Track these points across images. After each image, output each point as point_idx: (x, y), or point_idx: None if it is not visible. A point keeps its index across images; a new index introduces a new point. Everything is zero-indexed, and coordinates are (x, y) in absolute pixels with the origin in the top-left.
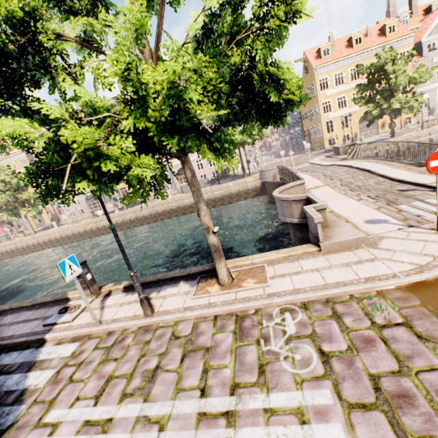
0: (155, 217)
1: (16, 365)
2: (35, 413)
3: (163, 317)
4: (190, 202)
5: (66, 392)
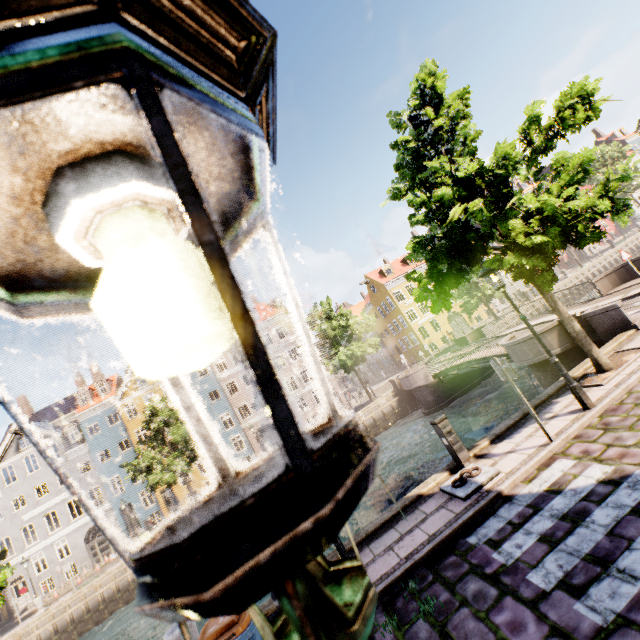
0: None
1: (524, 510)
2: None
3: (611, 396)
4: None
5: None
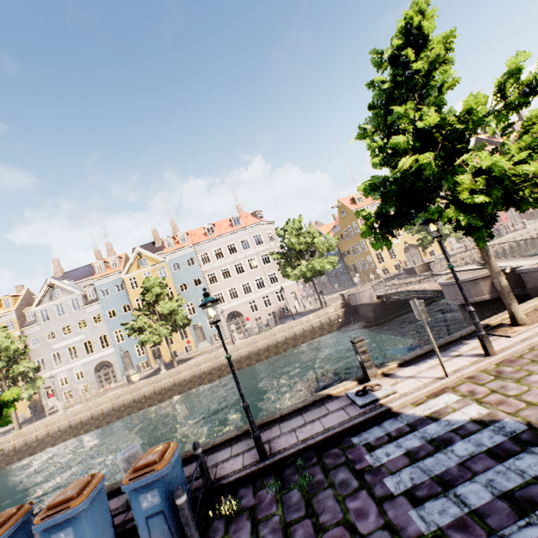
0: (220, 371)
1: (403, 427)
2: (535, 412)
3: (513, 348)
4: (265, 344)
5: (531, 397)
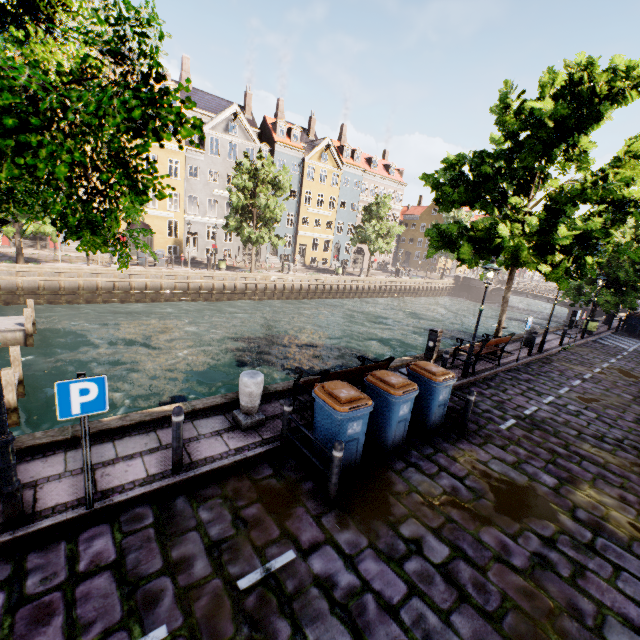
0: (392, 293)
1: None
2: None
3: None
4: (417, 287)
5: None
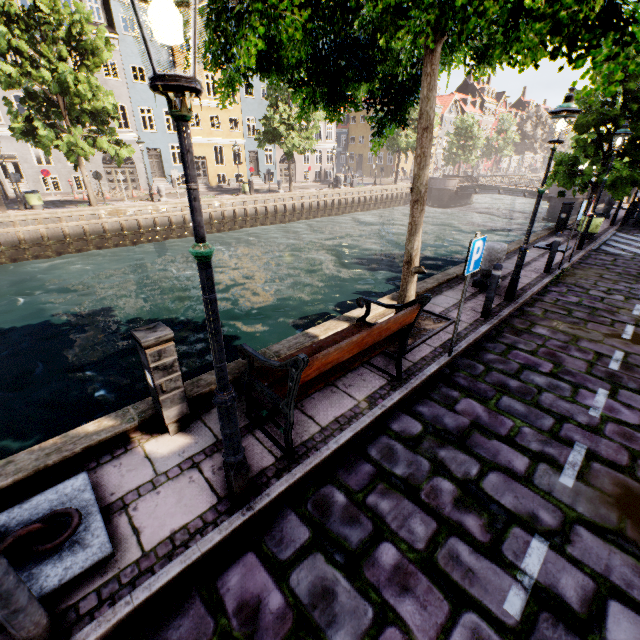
0: (329, 210)
1: None
2: None
3: None
4: (363, 198)
5: None
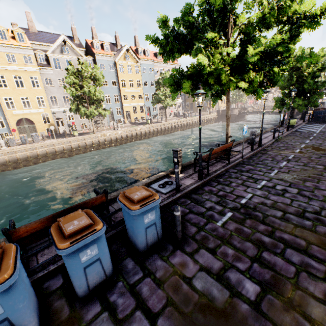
0: (182, 128)
1: None
2: None
3: None
4: (196, 121)
5: None
